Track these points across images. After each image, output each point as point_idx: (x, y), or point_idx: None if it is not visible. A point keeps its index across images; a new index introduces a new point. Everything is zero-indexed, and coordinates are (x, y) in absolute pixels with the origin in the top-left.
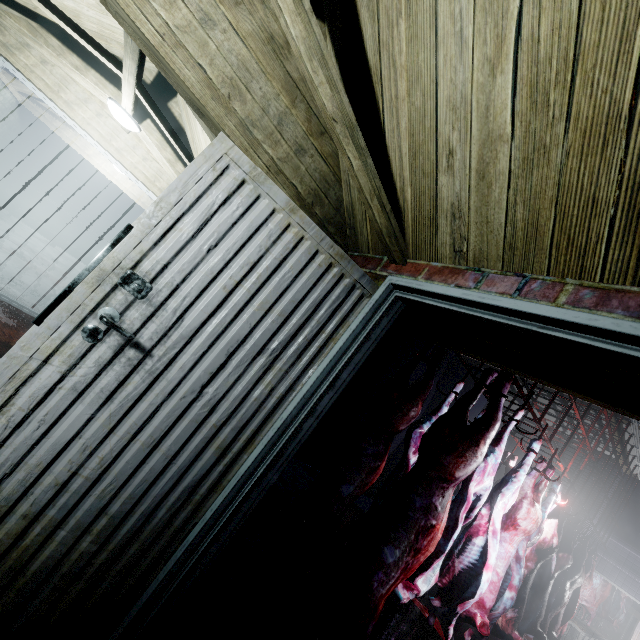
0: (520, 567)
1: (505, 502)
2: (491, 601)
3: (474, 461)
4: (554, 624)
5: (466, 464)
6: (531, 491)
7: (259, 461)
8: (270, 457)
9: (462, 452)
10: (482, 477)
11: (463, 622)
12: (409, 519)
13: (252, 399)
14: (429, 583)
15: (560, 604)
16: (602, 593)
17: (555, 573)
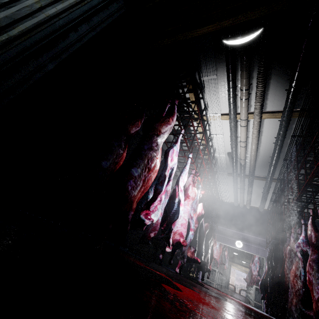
0: (193, 221)
1: (183, 179)
2: (185, 232)
3: (169, 125)
4: (208, 264)
5: (166, 126)
6: (191, 182)
7: (34, 42)
8: (44, 42)
9: (163, 121)
10: (173, 156)
11: (175, 251)
12: (143, 155)
13: (24, 4)
14: (157, 216)
15: (208, 252)
16: (220, 251)
17: (205, 234)
